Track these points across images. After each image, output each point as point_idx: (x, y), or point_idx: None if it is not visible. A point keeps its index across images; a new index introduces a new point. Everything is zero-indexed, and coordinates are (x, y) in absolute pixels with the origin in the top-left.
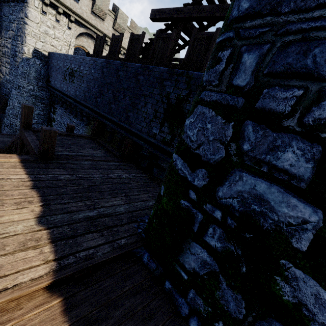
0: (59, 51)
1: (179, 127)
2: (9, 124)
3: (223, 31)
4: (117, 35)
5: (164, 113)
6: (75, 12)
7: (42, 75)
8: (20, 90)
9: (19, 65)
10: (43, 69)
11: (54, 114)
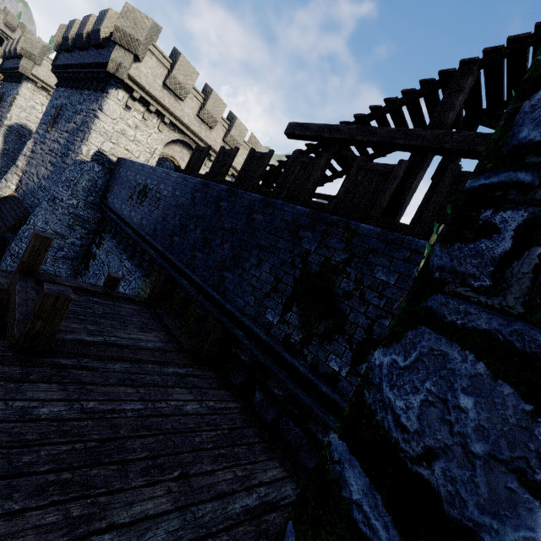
0: (135, 158)
1: (322, 320)
2: (17, 253)
3: (491, 167)
4: (229, 149)
5: (294, 286)
6: (173, 113)
7: (97, 186)
8: (54, 203)
9: (66, 169)
10: (102, 178)
11: (97, 248)
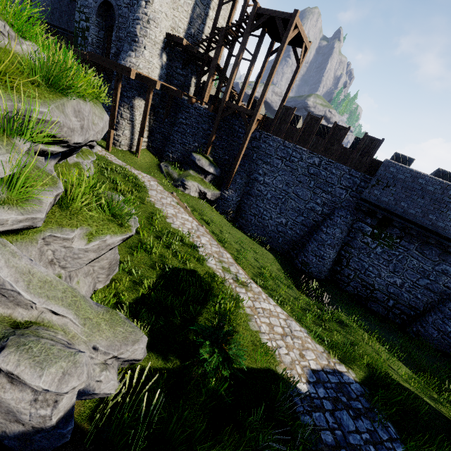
0: None
1: None
2: None
3: None
4: None
5: None
6: None
7: None
8: None
9: None
10: None
11: None
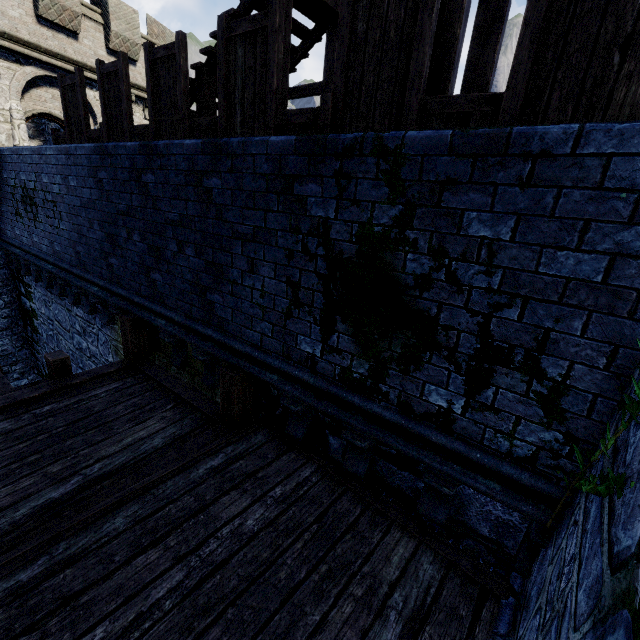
0: None
1: (392, 334)
2: None
3: None
4: (111, 63)
5: (325, 290)
6: None
7: None
8: None
9: None
10: None
11: (29, 300)
